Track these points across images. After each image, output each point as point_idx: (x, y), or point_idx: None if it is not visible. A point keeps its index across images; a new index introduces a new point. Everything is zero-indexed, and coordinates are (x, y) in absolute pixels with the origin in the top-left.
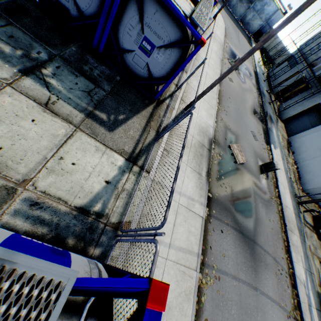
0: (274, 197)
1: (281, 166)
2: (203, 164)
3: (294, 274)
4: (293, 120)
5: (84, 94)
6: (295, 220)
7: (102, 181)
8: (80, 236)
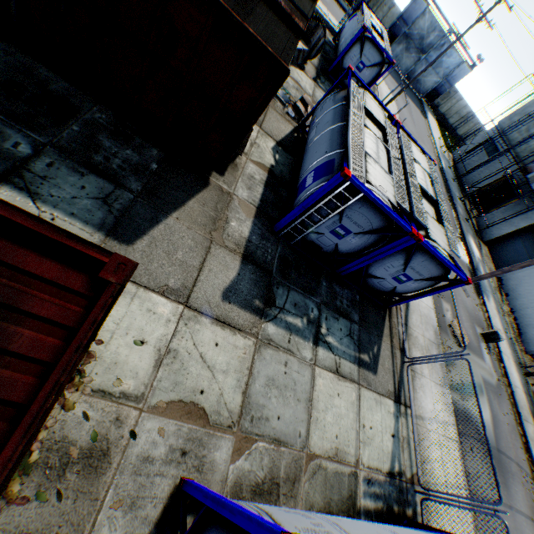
0: (500, 376)
1: (498, 325)
2: (440, 369)
3: None
4: (500, 242)
5: (348, 338)
6: (526, 402)
7: (390, 436)
8: (398, 500)
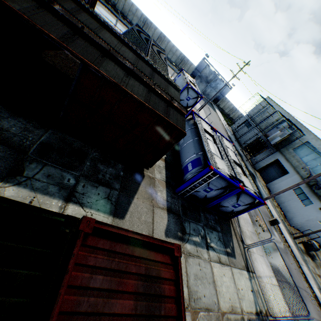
0: (284, 242)
1: (275, 214)
2: (259, 247)
3: (316, 295)
4: (264, 170)
5: (219, 241)
6: (298, 254)
7: (250, 291)
8: None
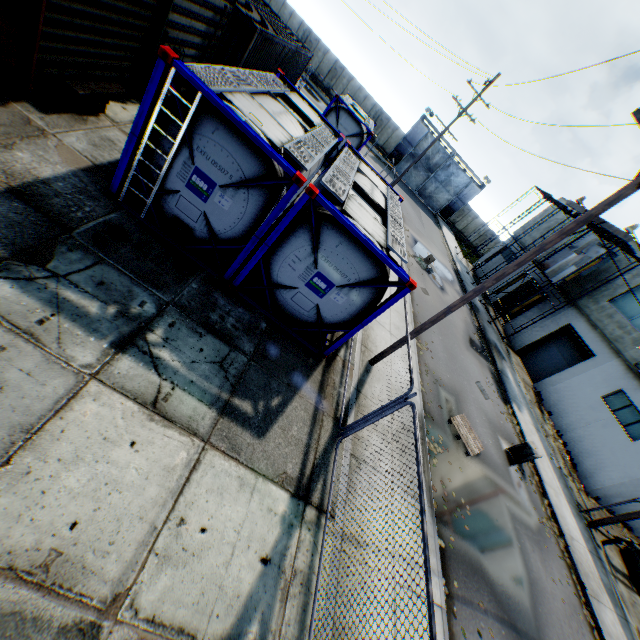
0: (546, 518)
1: (539, 446)
2: None
3: None
4: (533, 350)
5: (214, 367)
6: (595, 568)
7: (256, 559)
8: None
